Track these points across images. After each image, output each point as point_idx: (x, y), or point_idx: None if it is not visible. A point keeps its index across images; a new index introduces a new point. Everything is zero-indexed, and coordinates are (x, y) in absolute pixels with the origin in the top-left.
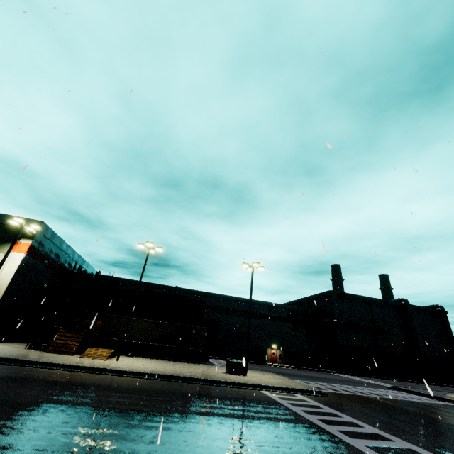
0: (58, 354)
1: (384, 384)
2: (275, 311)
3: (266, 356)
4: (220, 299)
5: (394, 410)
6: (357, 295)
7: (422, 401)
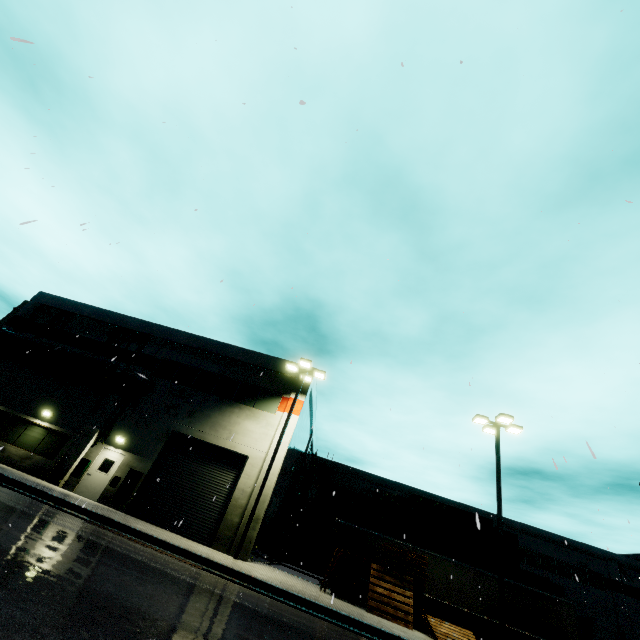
0: (388, 620)
1: None
2: (636, 578)
3: None
4: (514, 531)
5: None
6: None
7: None
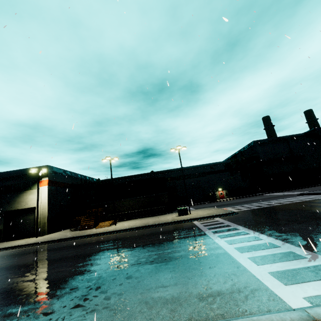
0: (85, 230)
1: (298, 193)
2: (215, 168)
3: (216, 196)
4: (177, 171)
5: (279, 212)
6: (275, 137)
7: (314, 199)
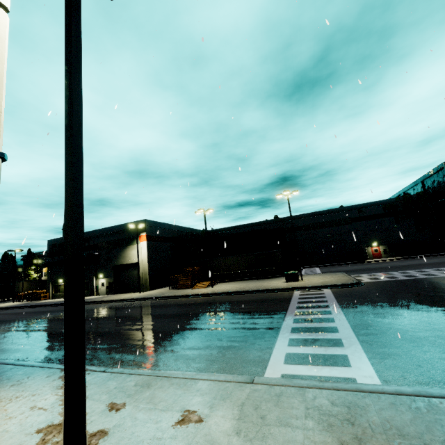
0: (182, 289)
1: None
2: (367, 211)
3: (367, 254)
4: (304, 218)
5: (419, 289)
6: None
7: None
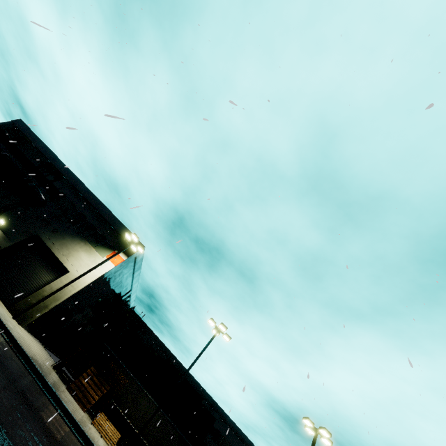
0: (74, 399)
1: None
2: None
3: None
4: (224, 422)
5: None
6: None
7: None
